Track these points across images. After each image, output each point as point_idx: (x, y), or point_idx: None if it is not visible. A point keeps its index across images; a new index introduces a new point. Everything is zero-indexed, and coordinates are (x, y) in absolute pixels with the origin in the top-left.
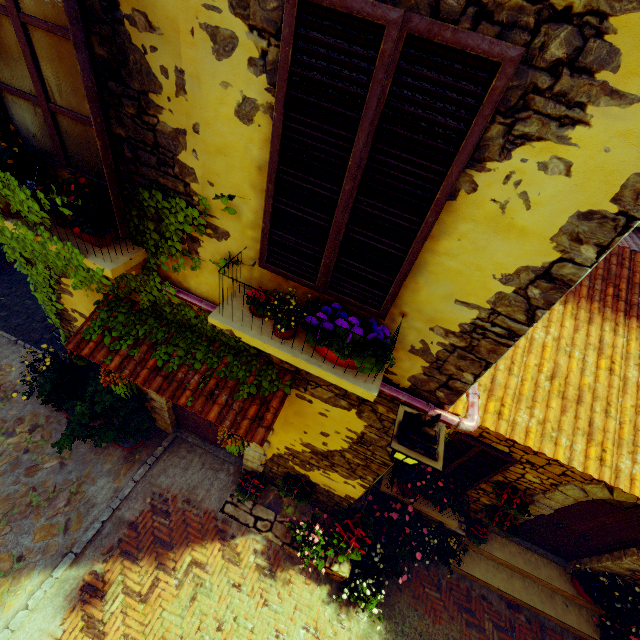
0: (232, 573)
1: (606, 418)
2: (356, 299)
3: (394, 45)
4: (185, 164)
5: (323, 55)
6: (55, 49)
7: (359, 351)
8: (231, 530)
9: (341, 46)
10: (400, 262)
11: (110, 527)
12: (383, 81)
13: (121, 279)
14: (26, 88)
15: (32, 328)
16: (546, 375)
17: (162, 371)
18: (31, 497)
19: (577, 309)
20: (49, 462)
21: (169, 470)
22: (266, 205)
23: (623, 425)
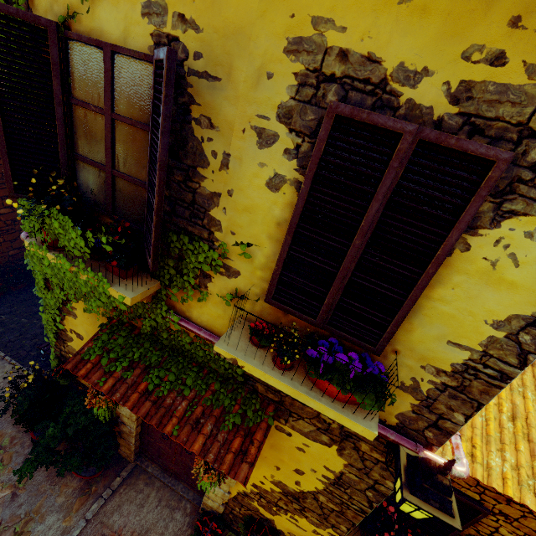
0: None
1: None
2: (352, 335)
3: (409, 146)
4: (214, 217)
5: (349, 149)
6: (131, 136)
7: (358, 386)
8: None
9: (365, 144)
10: (399, 305)
11: None
12: (397, 168)
13: (130, 306)
14: (98, 159)
15: (21, 345)
16: (507, 415)
17: (152, 395)
18: None
19: None
20: (1, 492)
21: (124, 506)
22: (282, 252)
23: None
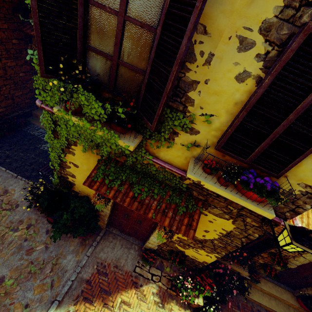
0: (143, 307)
1: None
2: (265, 168)
3: None
4: (190, 97)
5: (309, 58)
6: (138, 35)
7: (267, 194)
8: (140, 282)
9: None
10: (302, 153)
11: (76, 283)
12: None
13: None
14: (106, 51)
15: (25, 169)
16: None
17: (137, 199)
18: (30, 267)
19: None
20: (39, 246)
21: (104, 249)
22: (237, 121)
23: None
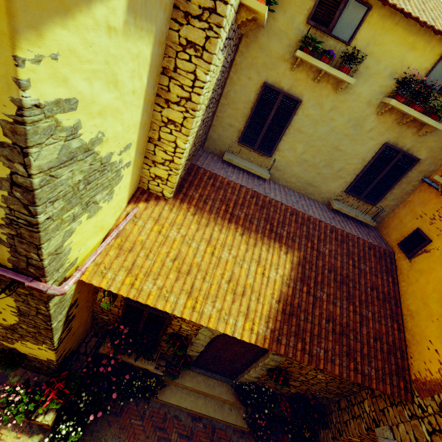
0: None
1: (203, 282)
2: None
3: None
4: None
5: None
6: None
7: None
8: None
9: None
10: None
11: None
12: None
13: None
14: None
15: None
16: (171, 258)
17: None
18: None
19: (201, 218)
20: None
21: None
22: None
23: (212, 285)
